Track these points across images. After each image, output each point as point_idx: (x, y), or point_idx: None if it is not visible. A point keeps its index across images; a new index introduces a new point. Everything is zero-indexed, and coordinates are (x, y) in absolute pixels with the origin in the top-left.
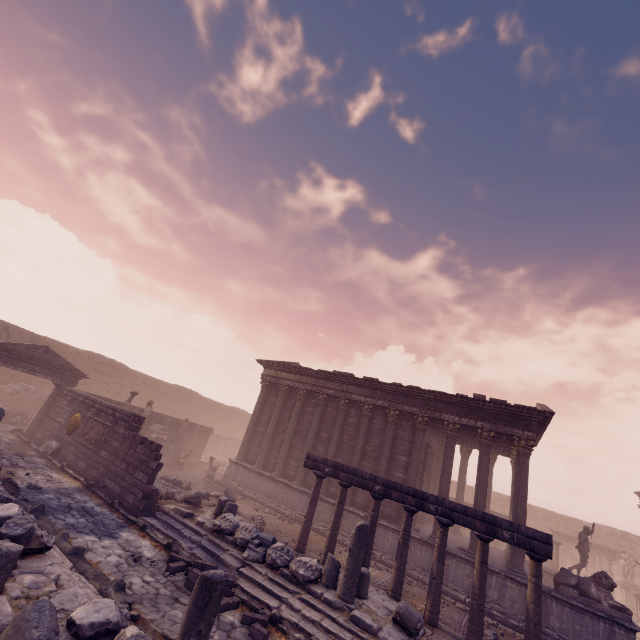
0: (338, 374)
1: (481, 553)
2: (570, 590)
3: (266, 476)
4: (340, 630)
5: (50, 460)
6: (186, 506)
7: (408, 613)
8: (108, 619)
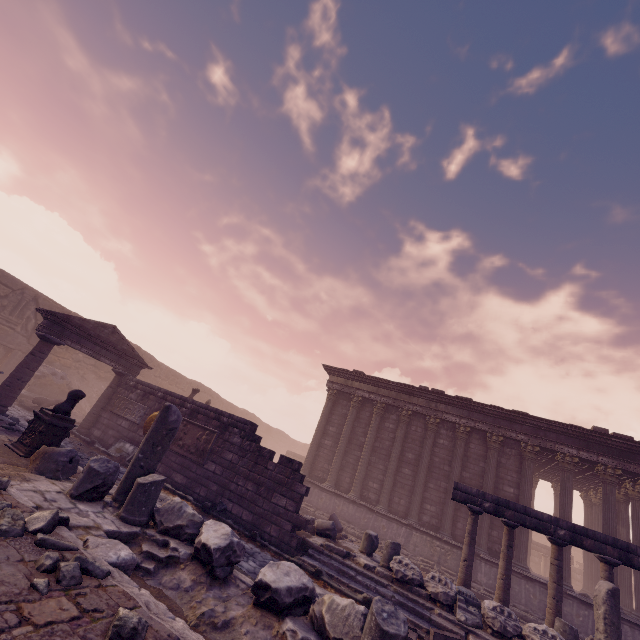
0: (428, 390)
1: None
2: None
3: (343, 497)
4: None
5: None
6: (327, 540)
7: None
8: None
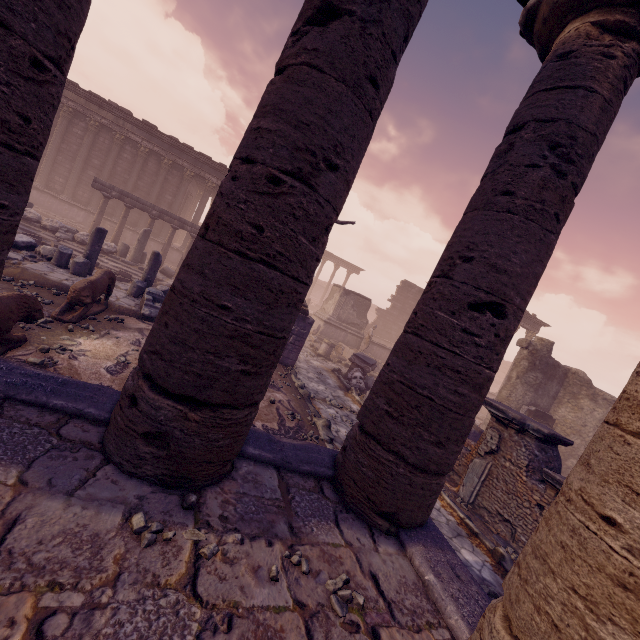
0: (115, 107)
1: None
2: None
3: None
4: (133, 271)
5: None
6: None
7: (169, 269)
8: (31, 241)
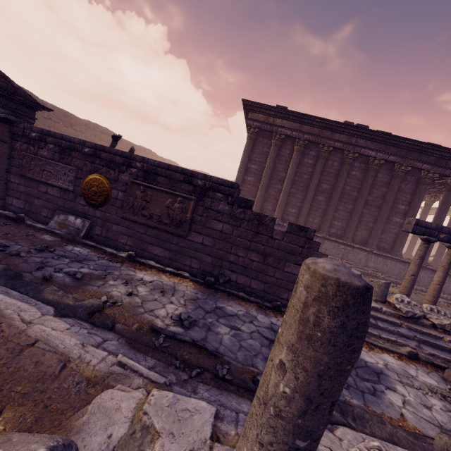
0: (355, 126)
1: None
2: None
3: None
4: None
5: (96, 248)
6: None
7: None
8: None
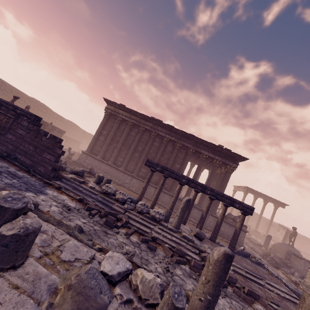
0: (154, 119)
1: (224, 211)
2: (230, 220)
3: (105, 163)
4: (180, 241)
5: None
6: (77, 176)
7: (201, 233)
8: (127, 268)
